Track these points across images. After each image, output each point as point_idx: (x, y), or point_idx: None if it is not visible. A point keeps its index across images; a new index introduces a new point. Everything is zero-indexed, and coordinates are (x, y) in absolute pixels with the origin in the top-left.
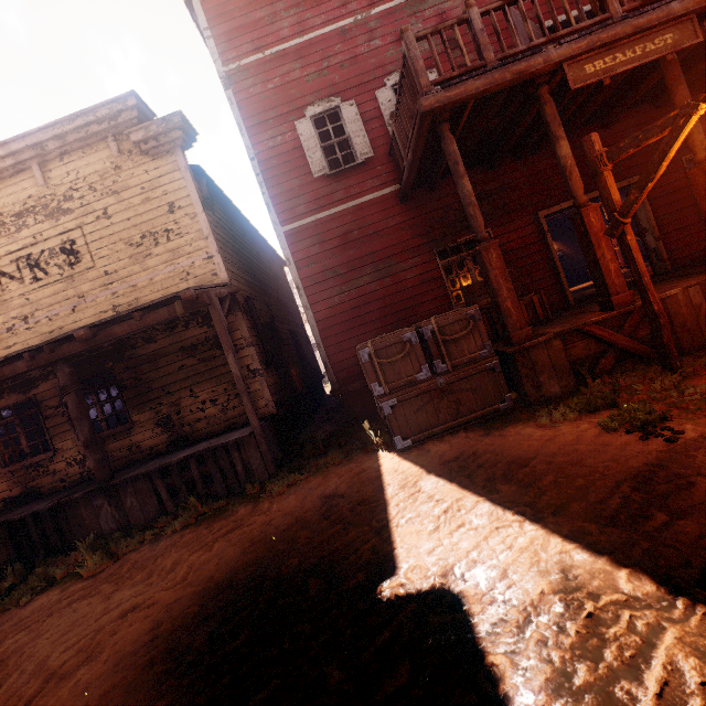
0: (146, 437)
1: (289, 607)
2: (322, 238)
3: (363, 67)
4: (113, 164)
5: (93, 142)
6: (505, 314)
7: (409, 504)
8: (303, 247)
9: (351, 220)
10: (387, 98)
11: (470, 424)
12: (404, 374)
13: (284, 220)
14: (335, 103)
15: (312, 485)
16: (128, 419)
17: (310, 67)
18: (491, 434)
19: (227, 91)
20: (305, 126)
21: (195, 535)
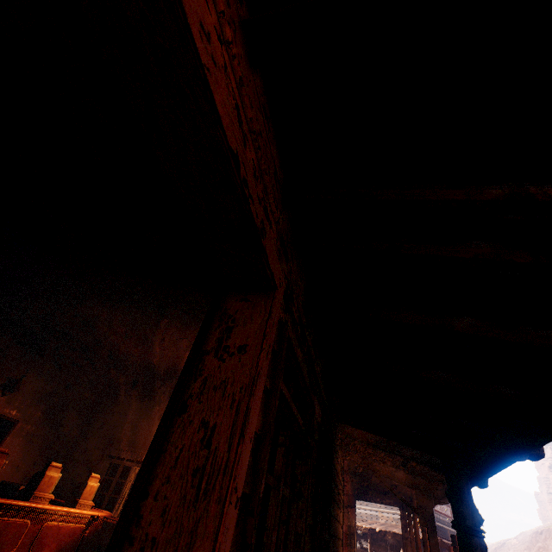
0: None
1: None
2: None
3: None
4: None
5: None
6: None
7: None
8: None
9: None
10: None
11: None
12: None
13: None
14: None
15: None
16: None
17: None
18: None
19: None
20: None
21: None
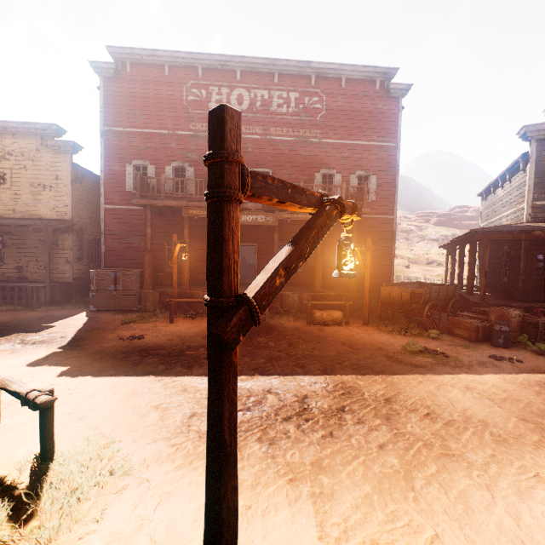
0: (8, 271)
1: (1, 328)
2: (121, 217)
3: (165, 153)
4: (37, 148)
5: (31, 135)
6: (145, 278)
7: (60, 321)
8: (111, 217)
9: (136, 214)
10: (170, 171)
11: (120, 311)
12: (104, 286)
13: (107, 202)
14: (147, 163)
15: (53, 312)
16: (2, 261)
17: (142, 143)
18: (115, 314)
19: (102, 138)
20: (130, 167)
21: (0, 313)
